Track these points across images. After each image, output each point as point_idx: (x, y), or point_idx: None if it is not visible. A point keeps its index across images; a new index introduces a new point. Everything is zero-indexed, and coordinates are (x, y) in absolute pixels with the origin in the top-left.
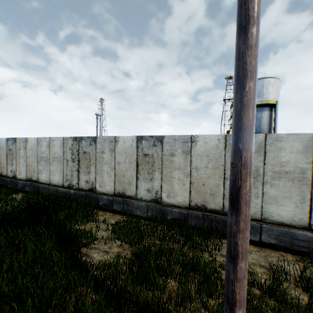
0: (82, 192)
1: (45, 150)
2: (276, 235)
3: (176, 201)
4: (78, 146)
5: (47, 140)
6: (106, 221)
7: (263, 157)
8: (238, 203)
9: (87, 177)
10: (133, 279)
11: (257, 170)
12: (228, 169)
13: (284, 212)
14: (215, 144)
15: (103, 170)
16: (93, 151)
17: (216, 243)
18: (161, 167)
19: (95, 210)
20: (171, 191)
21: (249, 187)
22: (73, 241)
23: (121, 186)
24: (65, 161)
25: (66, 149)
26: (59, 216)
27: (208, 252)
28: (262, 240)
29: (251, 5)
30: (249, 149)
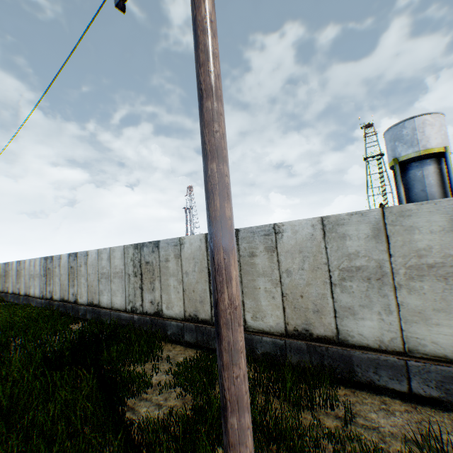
0: (147, 317)
1: (106, 264)
2: (437, 381)
3: (266, 324)
4: (140, 256)
5: (107, 251)
6: (172, 358)
7: (386, 245)
8: (218, 324)
9: (152, 295)
10: (178, 449)
11: (381, 266)
12: (335, 270)
13: (444, 337)
14: (309, 232)
15: (169, 285)
16: (156, 260)
17: (325, 395)
18: (239, 275)
19: (162, 343)
20: (257, 309)
21: (229, 301)
22: (120, 388)
23: (192, 305)
24: (126, 276)
25: (127, 260)
26: (111, 353)
27: (310, 410)
28: (415, 391)
29: (202, 78)
30: (221, 248)
